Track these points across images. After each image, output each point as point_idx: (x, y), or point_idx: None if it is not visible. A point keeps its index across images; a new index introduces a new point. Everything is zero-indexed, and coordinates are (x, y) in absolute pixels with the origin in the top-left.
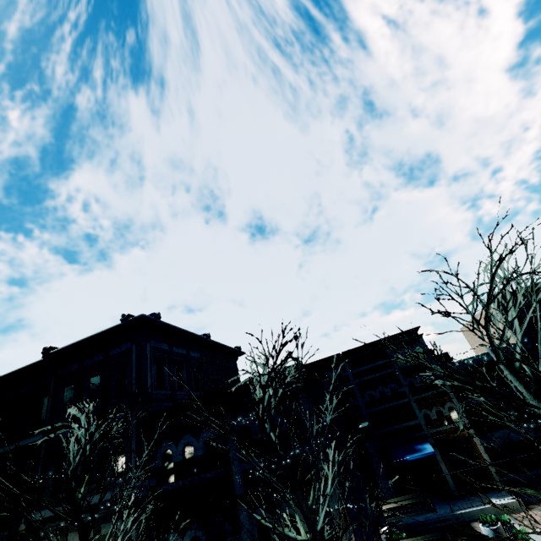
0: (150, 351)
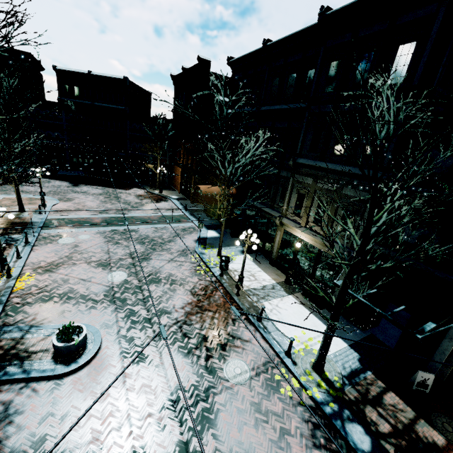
0: None
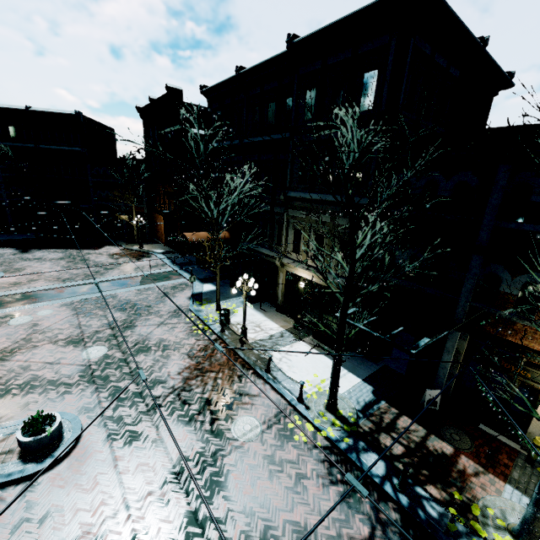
0: (411, 52)
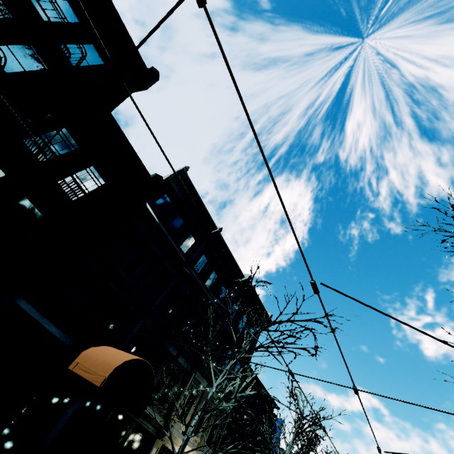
0: None
